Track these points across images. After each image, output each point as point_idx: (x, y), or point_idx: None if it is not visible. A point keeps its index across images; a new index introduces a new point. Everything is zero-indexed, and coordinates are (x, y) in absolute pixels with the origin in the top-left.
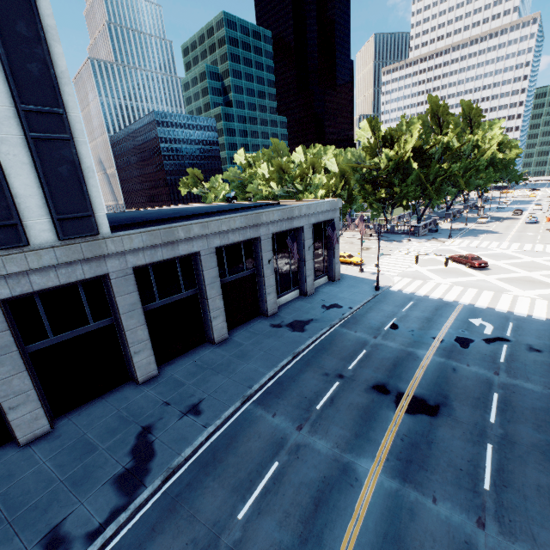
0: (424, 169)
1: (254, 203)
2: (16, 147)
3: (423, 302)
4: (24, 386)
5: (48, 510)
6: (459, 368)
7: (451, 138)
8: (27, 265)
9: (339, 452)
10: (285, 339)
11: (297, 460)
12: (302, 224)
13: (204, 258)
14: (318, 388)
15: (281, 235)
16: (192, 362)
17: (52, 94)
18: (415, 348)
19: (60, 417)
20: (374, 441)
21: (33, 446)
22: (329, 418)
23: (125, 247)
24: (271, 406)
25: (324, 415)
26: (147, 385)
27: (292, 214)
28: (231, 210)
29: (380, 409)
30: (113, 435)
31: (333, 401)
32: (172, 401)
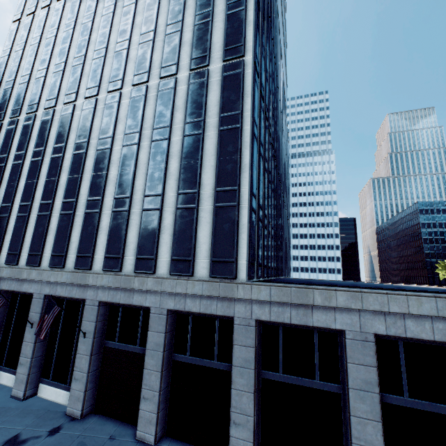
0: None
1: None
2: (207, 213)
3: None
4: (155, 384)
5: None
6: None
7: None
8: (186, 290)
9: None
10: None
11: None
12: None
13: (350, 342)
14: None
15: None
16: None
17: (235, 179)
18: None
19: (169, 437)
20: None
21: (137, 445)
22: None
23: (253, 295)
24: None
25: None
26: None
27: None
28: None
29: None
30: None
31: None
32: None
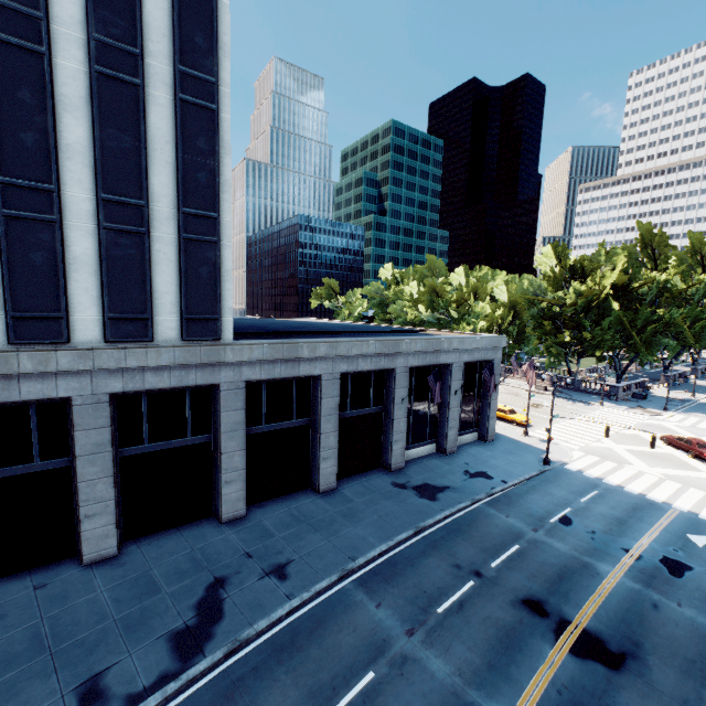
0: (629, 312)
1: (395, 327)
2: (168, 245)
3: (614, 495)
4: (106, 493)
5: (93, 652)
6: (663, 605)
7: (671, 277)
8: (146, 362)
9: (461, 683)
10: (409, 506)
11: (401, 677)
12: (450, 361)
13: (325, 383)
14: (444, 582)
15: (422, 370)
16: (288, 509)
17: (212, 200)
18: (595, 559)
19: (130, 541)
20: (515, 681)
21: (95, 568)
22: (454, 629)
23: (244, 357)
24: (377, 592)
25: (447, 623)
26: (230, 526)
27: (440, 346)
28: (366, 331)
29: (530, 636)
30: (181, 578)
31: (463, 607)
32: (255, 554)
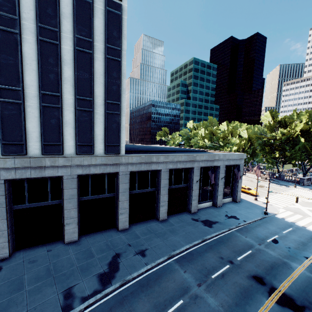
0: (309, 142)
1: (194, 149)
2: (100, 116)
3: (300, 231)
4: (74, 215)
5: (69, 278)
6: None
7: None
8: (91, 162)
9: (222, 310)
10: (199, 229)
11: (194, 304)
12: (219, 164)
13: (162, 173)
14: (215, 264)
15: (206, 168)
16: (146, 227)
17: (118, 97)
18: (290, 260)
19: (82, 235)
20: None
21: (69, 245)
22: (219, 286)
23: (129, 161)
24: (184, 266)
25: (216, 283)
26: (122, 232)
27: (214, 158)
28: (180, 151)
29: (256, 293)
30: (102, 252)
31: (224, 276)
32: (132, 244)
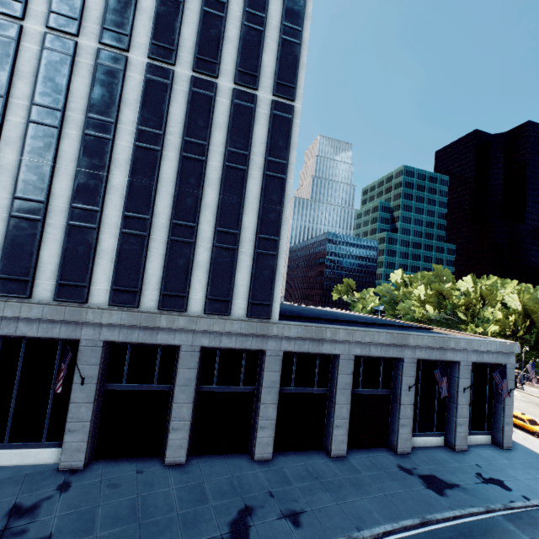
0: None
1: (403, 322)
2: (247, 256)
3: None
4: (186, 415)
5: (163, 533)
6: None
7: None
8: (224, 328)
9: None
10: (414, 493)
11: None
12: (457, 359)
13: (341, 361)
14: None
15: (429, 363)
16: (304, 464)
17: (276, 229)
18: None
19: (193, 456)
20: None
21: (170, 469)
22: None
23: (284, 333)
24: None
25: None
26: (259, 465)
27: (446, 344)
28: (377, 324)
29: None
30: (222, 497)
31: None
32: (276, 495)
